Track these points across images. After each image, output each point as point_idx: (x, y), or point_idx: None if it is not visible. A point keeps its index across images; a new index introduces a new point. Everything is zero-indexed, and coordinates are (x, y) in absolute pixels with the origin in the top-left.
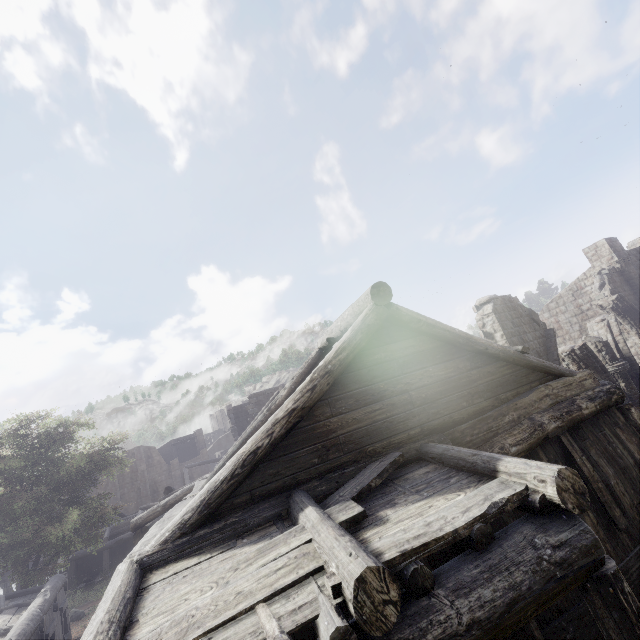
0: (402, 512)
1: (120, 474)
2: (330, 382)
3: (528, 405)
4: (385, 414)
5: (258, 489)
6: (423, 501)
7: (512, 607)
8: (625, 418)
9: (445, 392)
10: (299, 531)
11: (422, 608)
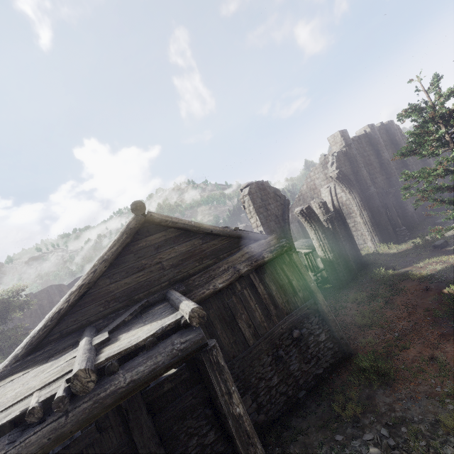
0: (128, 335)
1: (40, 305)
2: (107, 265)
3: (235, 260)
4: (146, 277)
5: (65, 330)
6: (142, 327)
7: (152, 371)
8: (290, 259)
9: (185, 259)
10: (74, 352)
11: (109, 380)
